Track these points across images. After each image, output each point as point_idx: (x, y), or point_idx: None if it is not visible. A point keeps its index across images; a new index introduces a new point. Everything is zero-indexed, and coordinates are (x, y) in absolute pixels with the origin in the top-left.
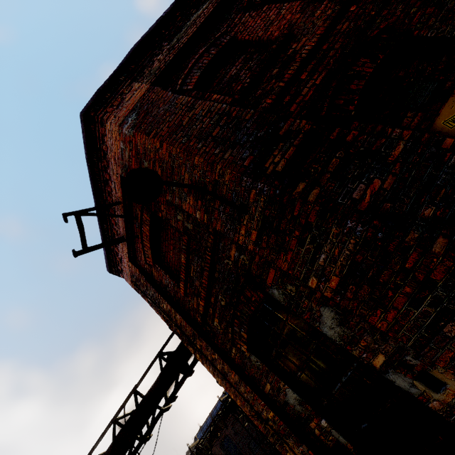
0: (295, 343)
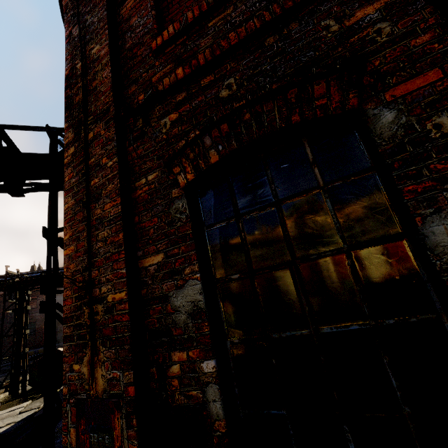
0: (296, 227)
